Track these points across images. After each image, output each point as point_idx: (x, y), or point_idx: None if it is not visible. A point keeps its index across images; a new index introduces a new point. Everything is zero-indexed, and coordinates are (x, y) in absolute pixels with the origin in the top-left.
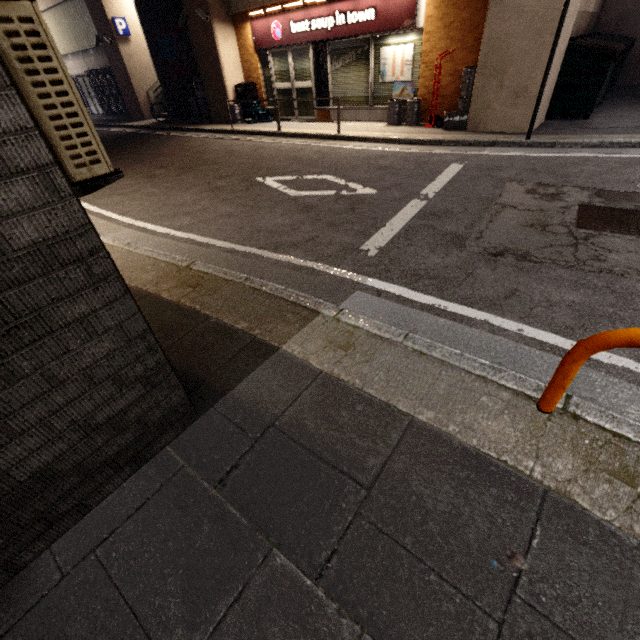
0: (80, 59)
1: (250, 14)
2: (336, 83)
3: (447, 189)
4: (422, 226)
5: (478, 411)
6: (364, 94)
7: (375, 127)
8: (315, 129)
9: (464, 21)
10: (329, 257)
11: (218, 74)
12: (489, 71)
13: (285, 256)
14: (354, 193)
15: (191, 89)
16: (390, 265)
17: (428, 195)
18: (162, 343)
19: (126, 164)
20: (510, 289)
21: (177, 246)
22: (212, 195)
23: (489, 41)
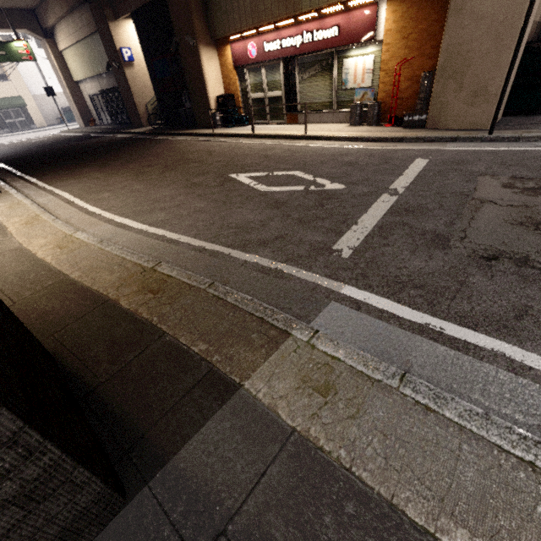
0: (96, 82)
1: (230, 38)
2: (303, 91)
3: (416, 183)
4: (397, 223)
5: (540, 537)
6: (328, 100)
7: (338, 127)
8: (284, 131)
9: (422, 32)
10: (299, 258)
11: (202, 88)
12: (448, 74)
13: (253, 256)
14: (322, 188)
15: (181, 101)
16: (367, 269)
17: (398, 190)
18: (107, 369)
19: (120, 164)
20: (519, 305)
21: (148, 243)
22: (189, 191)
23: (448, 47)
